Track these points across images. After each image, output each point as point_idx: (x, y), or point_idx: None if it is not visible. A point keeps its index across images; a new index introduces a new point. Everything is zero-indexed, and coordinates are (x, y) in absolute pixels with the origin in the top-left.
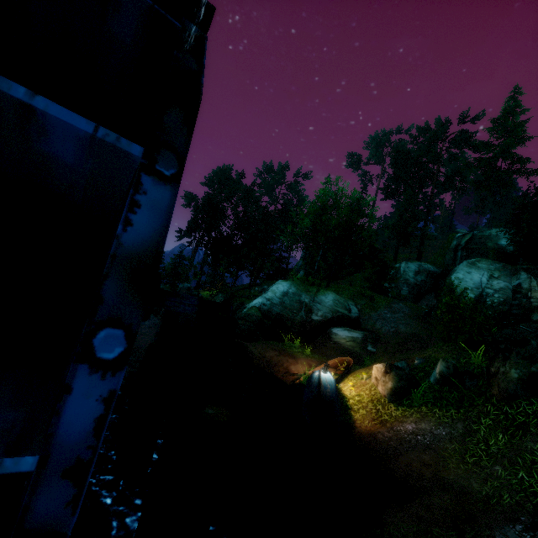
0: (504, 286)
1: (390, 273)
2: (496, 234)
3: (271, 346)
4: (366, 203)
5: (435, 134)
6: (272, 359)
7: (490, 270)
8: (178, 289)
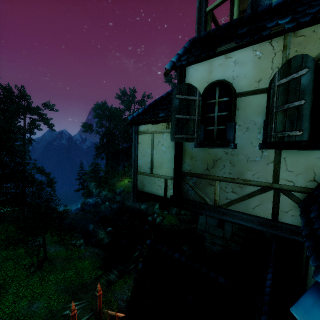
0: None
1: None
2: None
3: None
4: None
5: None
6: None
7: None
8: (118, 192)
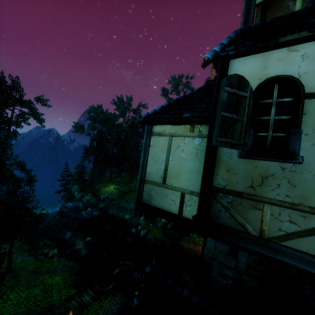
0: None
1: None
2: None
3: (189, 241)
4: None
5: None
6: (194, 249)
7: None
8: (102, 198)
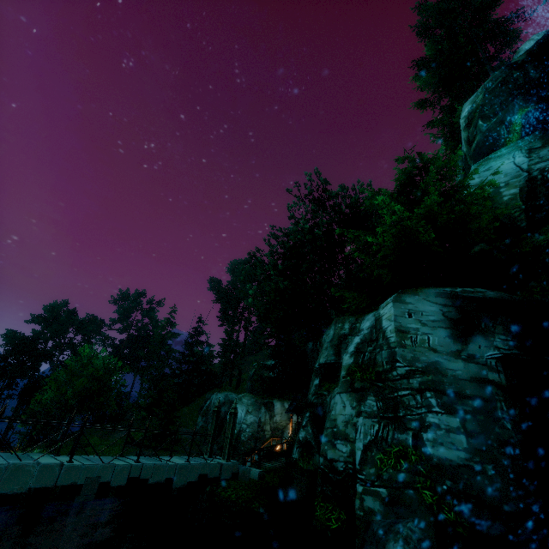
0: (254, 420)
1: (206, 405)
2: (270, 365)
3: None
4: (202, 332)
5: (245, 278)
6: None
7: (248, 405)
8: None
